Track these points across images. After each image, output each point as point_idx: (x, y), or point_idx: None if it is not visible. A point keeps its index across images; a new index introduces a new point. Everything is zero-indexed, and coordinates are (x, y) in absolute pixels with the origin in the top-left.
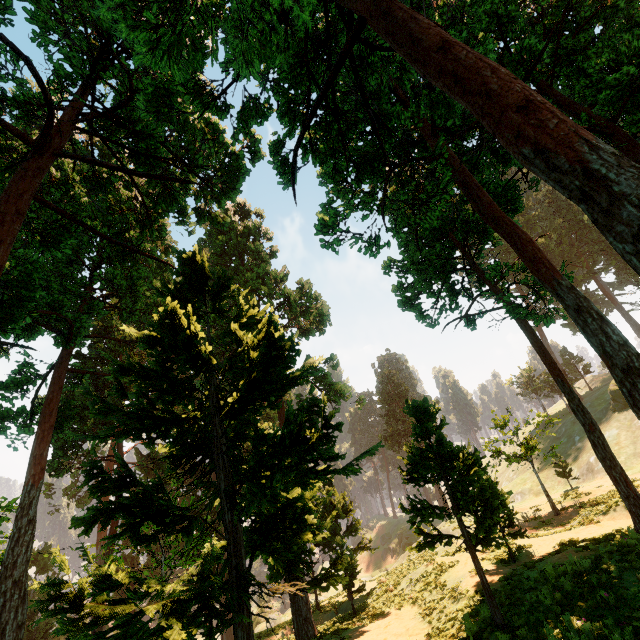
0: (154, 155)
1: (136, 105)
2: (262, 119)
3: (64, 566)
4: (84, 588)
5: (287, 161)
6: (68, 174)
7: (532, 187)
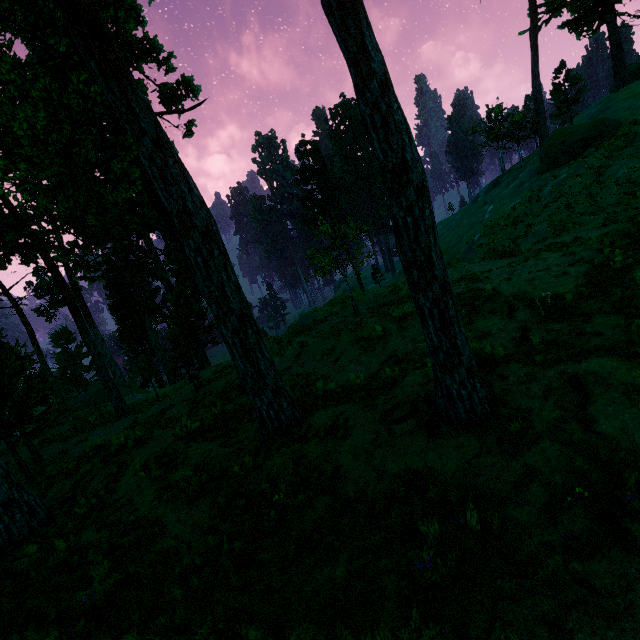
0: None
1: None
2: None
3: None
4: None
5: None
6: None
7: None
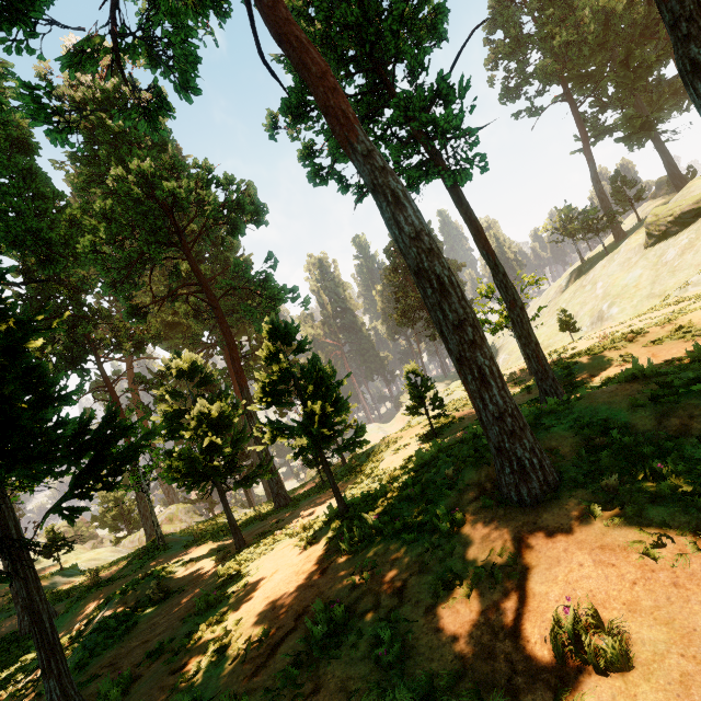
0: None
1: None
2: None
3: None
4: None
5: None
6: None
7: None
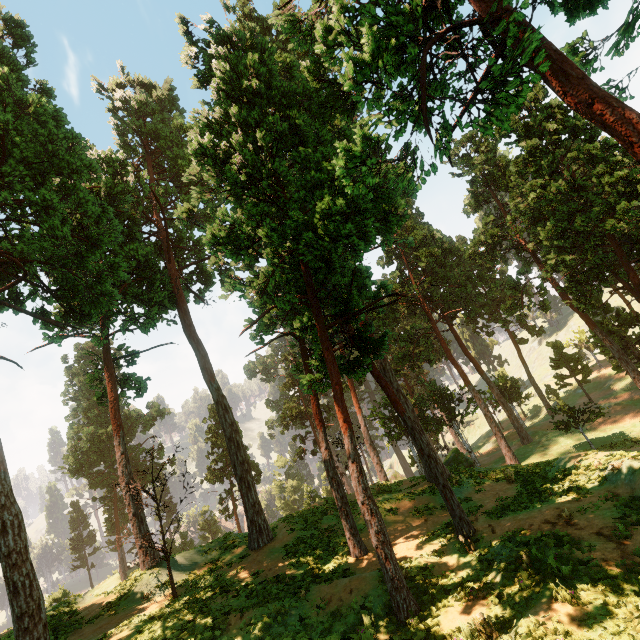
0: None
1: None
2: None
3: None
4: None
5: None
6: None
7: None
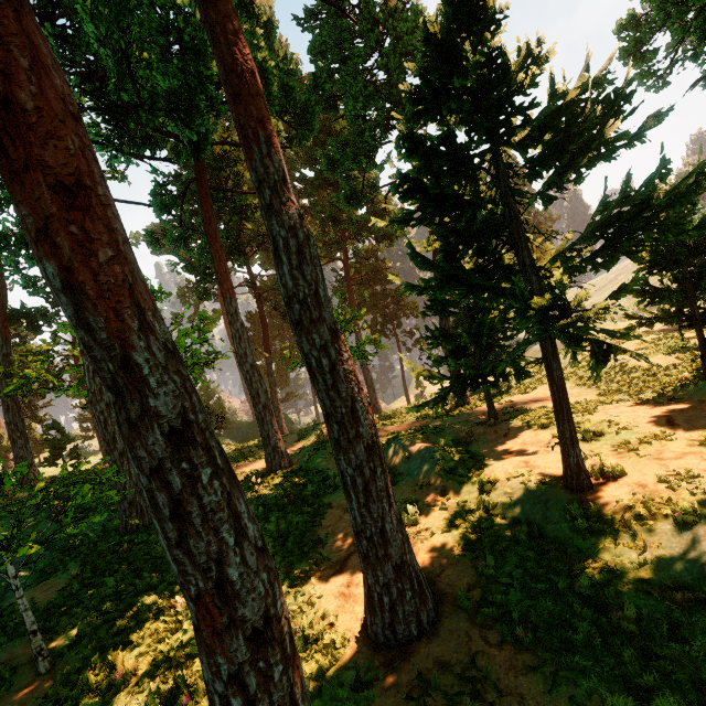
0: None
1: None
2: None
3: (561, 285)
4: (581, 299)
5: None
6: None
7: None
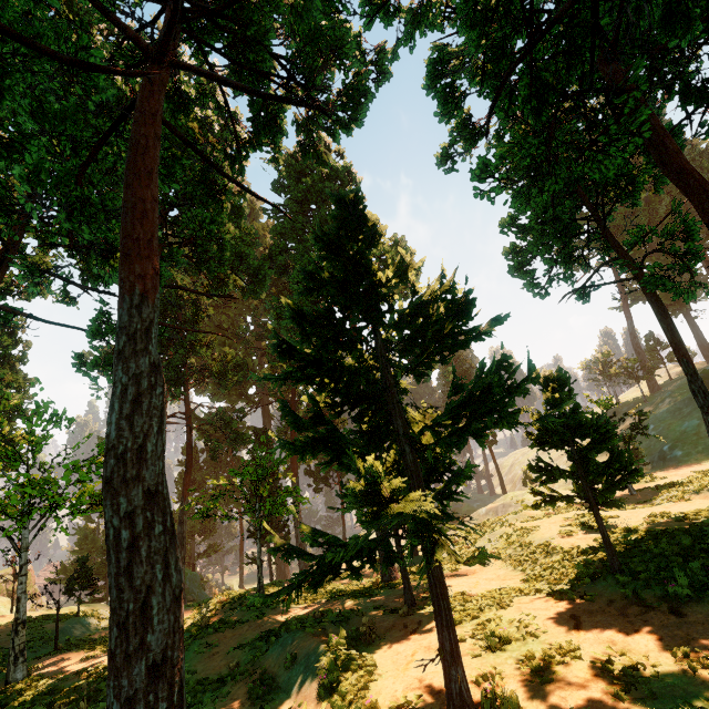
0: (262, 70)
1: (255, 1)
2: (422, 28)
3: (376, 469)
4: (397, 486)
5: (454, 86)
6: (135, 90)
7: (701, 134)
